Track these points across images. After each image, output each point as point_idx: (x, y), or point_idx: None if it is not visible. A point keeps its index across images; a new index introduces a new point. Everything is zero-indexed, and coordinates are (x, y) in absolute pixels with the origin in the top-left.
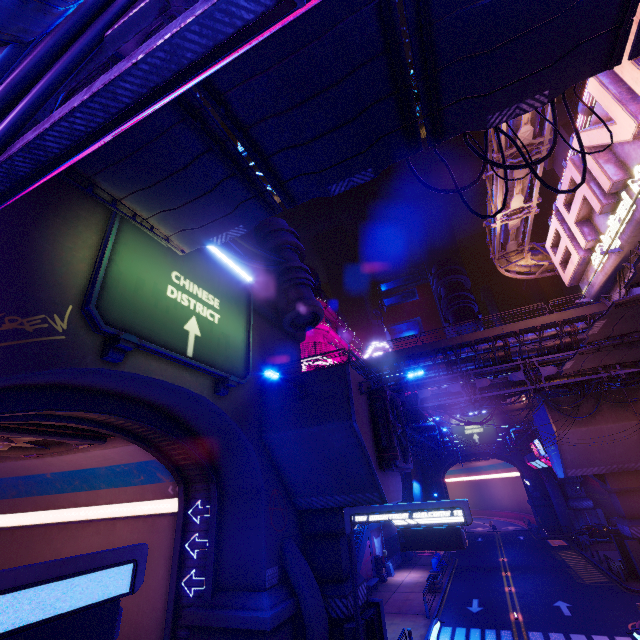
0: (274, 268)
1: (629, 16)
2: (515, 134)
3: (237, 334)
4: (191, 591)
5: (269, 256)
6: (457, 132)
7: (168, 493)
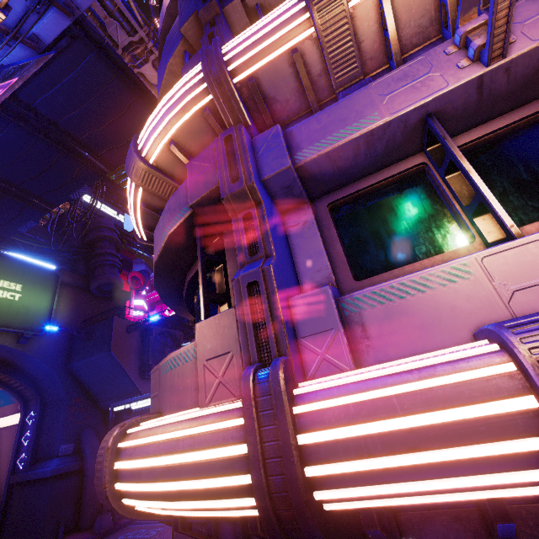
0: (83, 256)
1: (83, 162)
2: (82, 204)
3: (40, 304)
4: (21, 465)
5: (74, 249)
6: (60, 203)
7: (18, 409)
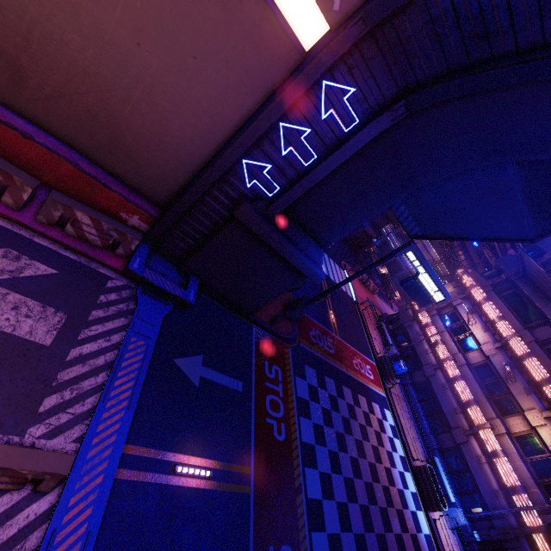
0: None
1: None
2: None
3: None
4: (251, 181)
5: None
6: None
7: None
